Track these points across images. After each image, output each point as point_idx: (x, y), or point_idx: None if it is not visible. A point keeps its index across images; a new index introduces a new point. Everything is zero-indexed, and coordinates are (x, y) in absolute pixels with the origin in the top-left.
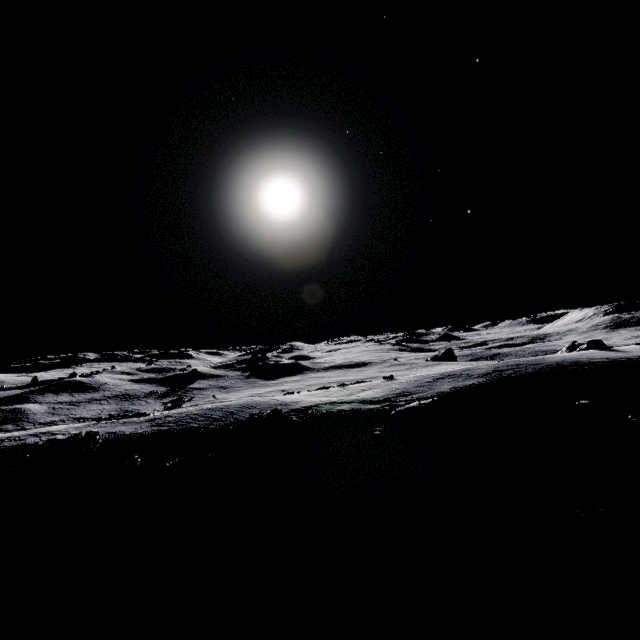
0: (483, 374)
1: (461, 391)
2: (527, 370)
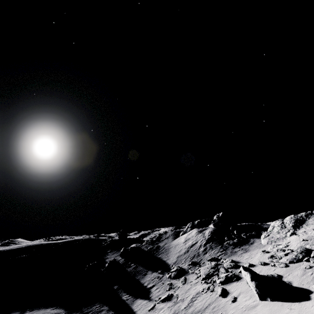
0: (27, 245)
1: (17, 248)
2: (36, 244)
